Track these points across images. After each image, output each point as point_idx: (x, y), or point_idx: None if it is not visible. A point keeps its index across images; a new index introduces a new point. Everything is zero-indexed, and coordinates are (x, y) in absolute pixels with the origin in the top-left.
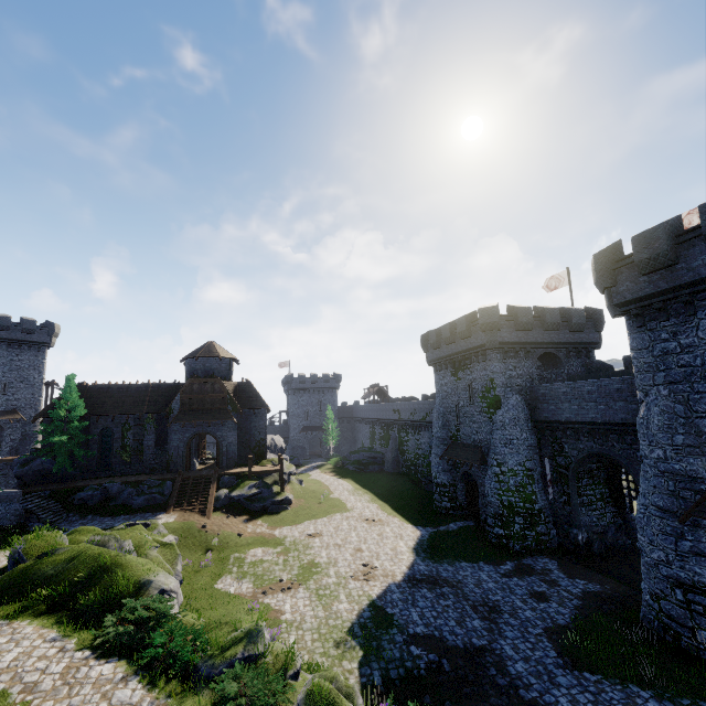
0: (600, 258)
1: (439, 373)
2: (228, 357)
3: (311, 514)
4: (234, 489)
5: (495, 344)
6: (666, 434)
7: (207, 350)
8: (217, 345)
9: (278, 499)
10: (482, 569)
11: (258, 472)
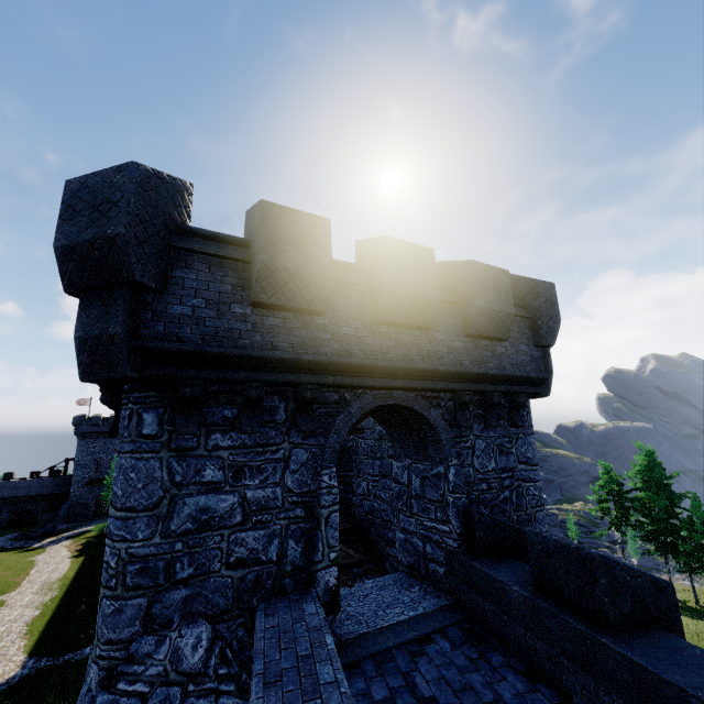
0: None
1: None
2: None
3: None
4: None
5: None
6: None
7: None
8: None
9: None
10: None
11: None
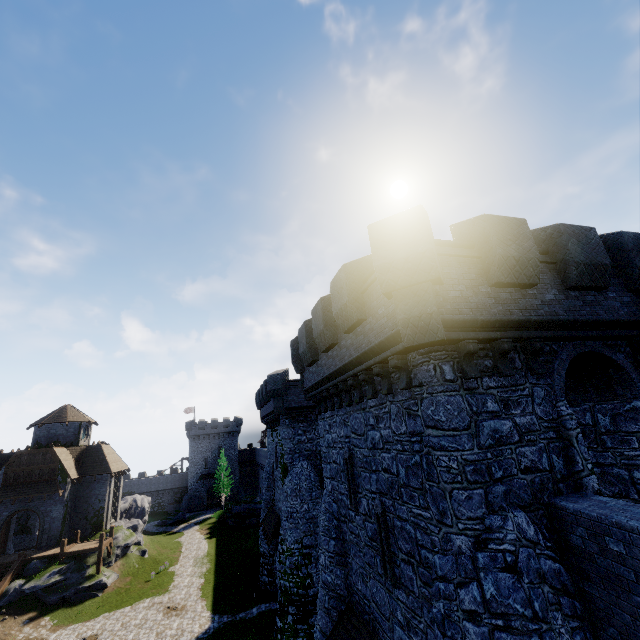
0: (294, 345)
1: (268, 431)
2: (78, 421)
3: (121, 601)
4: (32, 578)
5: (281, 410)
6: (326, 537)
7: (57, 415)
8: (72, 409)
9: (86, 585)
10: None
11: (72, 553)
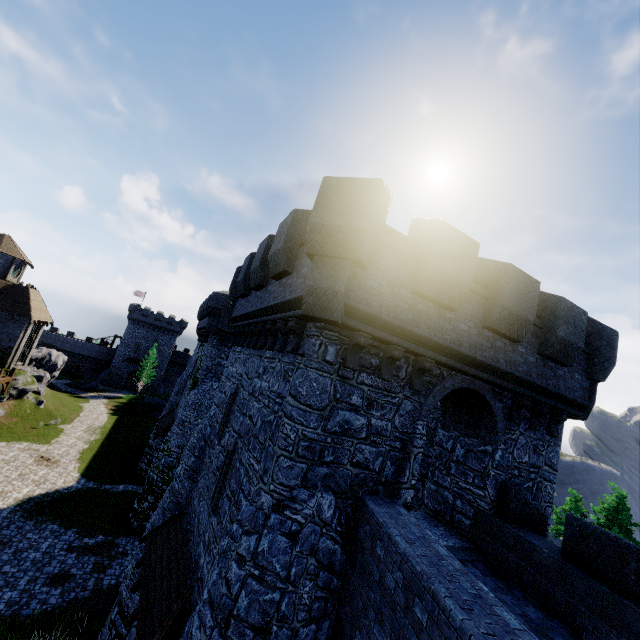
0: (239, 272)
1: (198, 343)
2: (12, 256)
3: None
4: None
5: (213, 329)
6: (191, 452)
7: None
8: (9, 240)
9: None
10: (60, 537)
11: None
